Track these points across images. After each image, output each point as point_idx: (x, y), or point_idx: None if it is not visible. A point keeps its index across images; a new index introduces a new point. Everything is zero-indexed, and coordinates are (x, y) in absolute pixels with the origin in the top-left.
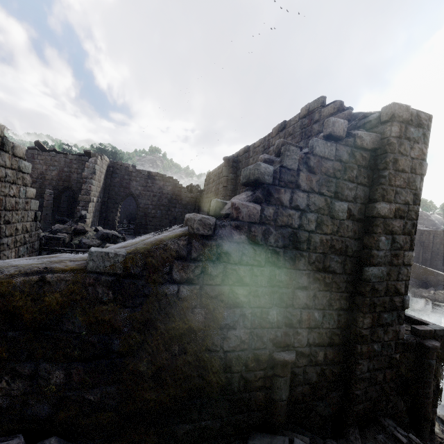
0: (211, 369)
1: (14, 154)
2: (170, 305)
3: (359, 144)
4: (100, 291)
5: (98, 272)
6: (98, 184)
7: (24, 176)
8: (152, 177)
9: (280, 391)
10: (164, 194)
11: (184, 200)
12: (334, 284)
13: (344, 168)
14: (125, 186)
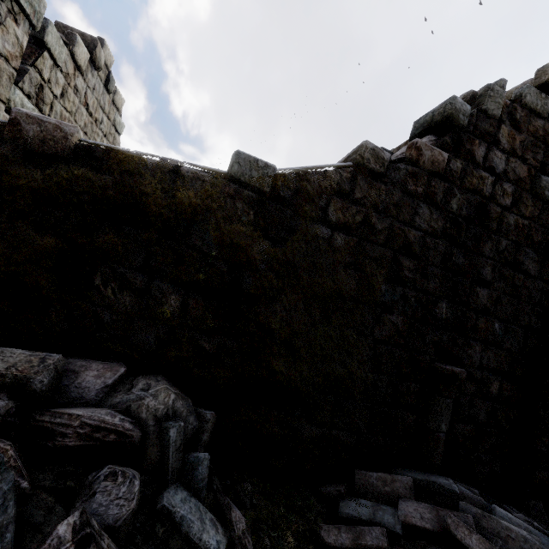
0: (356, 356)
1: (114, 100)
2: (319, 252)
3: None
4: (239, 207)
5: (241, 182)
6: None
7: (115, 135)
8: None
9: (439, 418)
10: None
11: None
12: (524, 289)
13: None
14: None
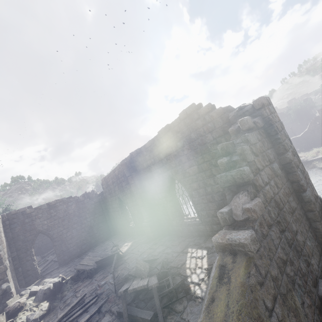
0: None
1: None
2: None
3: (260, 126)
4: None
5: None
6: (2, 245)
7: None
8: (53, 207)
9: None
10: (71, 214)
11: (91, 208)
12: (299, 216)
13: (262, 144)
14: (29, 229)
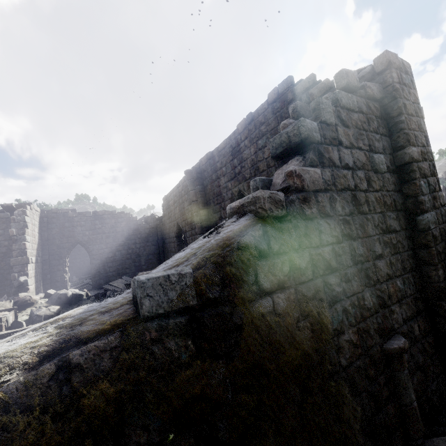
0: (342, 401)
1: None
2: (271, 330)
3: (372, 94)
4: (172, 346)
5: (161, 314)
6: (33, 239)
7: None
8: (99, 217)
9: (408, 391)
10: (118, 232)
11: (144, 232)
12: (399, 243)
13: (367, 120)
14: (68, 235)
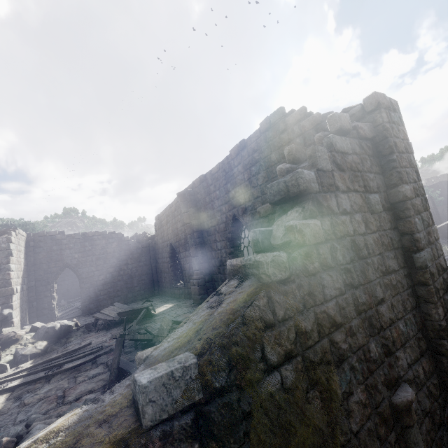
0: None
1: None
2: (281, 409)
3: (364, 134)
4: None
5: (165, 418)
6: (18, 267)
7: None
8: (89, 239)
9: (419, 446)
10: (109, 254)
11: (136, 252)
12: (398, 283)
13: (361, 161)
14: (56, 259)
